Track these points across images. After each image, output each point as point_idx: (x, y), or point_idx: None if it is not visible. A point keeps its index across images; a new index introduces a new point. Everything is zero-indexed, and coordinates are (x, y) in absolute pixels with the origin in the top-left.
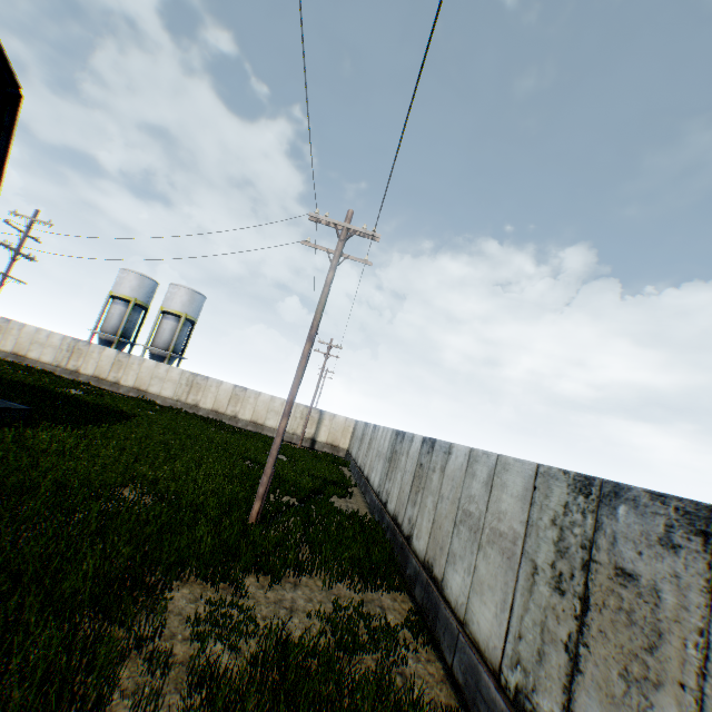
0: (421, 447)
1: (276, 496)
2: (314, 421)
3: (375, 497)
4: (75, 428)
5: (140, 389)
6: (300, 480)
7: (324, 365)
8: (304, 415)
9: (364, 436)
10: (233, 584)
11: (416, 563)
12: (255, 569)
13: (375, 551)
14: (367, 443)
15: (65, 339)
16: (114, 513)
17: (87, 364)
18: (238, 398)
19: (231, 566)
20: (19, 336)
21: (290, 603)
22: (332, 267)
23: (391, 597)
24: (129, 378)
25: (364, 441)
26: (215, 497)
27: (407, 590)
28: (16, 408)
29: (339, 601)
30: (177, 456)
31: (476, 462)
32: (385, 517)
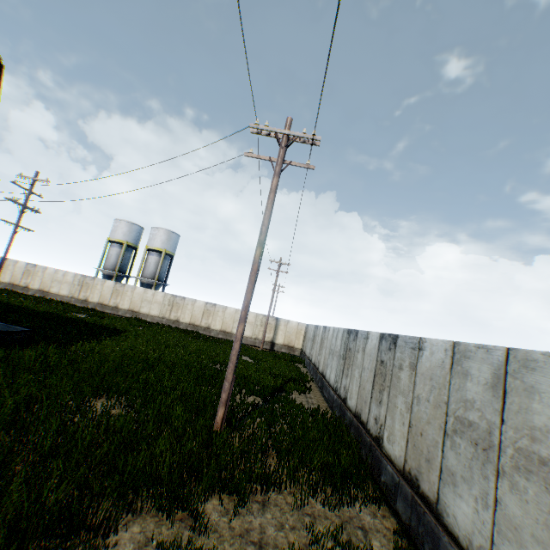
0: (379, 344)
1: (242, 397)
2: (271, 327)
3: (333, 393)
4: (68, 345)
5: (134, 311)
6: (263, 379)
7: (276, 280)
8: (263, 323)
9: (315, 337)
10: (192, 513)
11: (393, 471)
12: (219, 486)
13: (344, 454)
14: (319, 342)
15: (76, 276)
16: (72, 431)
17: (93, 294)
18: (209, 313)
19: (190, 491)
20: (43, 277)
21: (259, 535)
22: (275, 173)
23: (369, 512)
24: (125, 303)
25: (316, 341)
26: (183, 403)
27: (384, 499)
28: (17, 331)
29: (314, 524)
30: (154, 364)
31: (466, 358)
32: (346, 413)
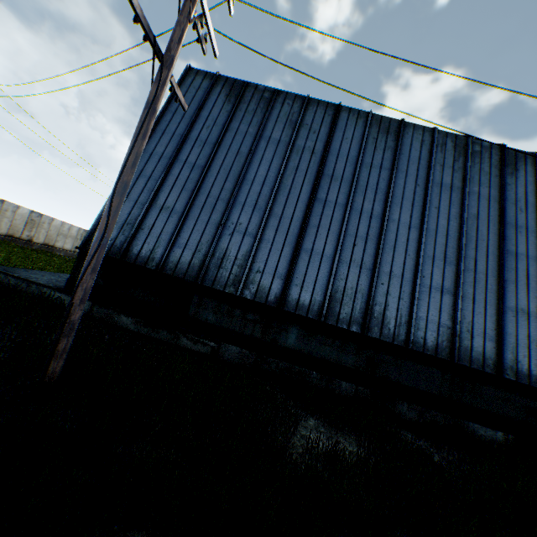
0: None
1: None
2: None
3: None
4: None
5: None
6: None
7: None
8: None
9: None
10: None
11: None
12: None
13: None
14: None
15: None
16: None
17: None
18: None
19: None
20: None
21: None
22: None
23: None
24: None
25: None
26: None
27: None
28: None
29: None
30: None
31: None
32: None
